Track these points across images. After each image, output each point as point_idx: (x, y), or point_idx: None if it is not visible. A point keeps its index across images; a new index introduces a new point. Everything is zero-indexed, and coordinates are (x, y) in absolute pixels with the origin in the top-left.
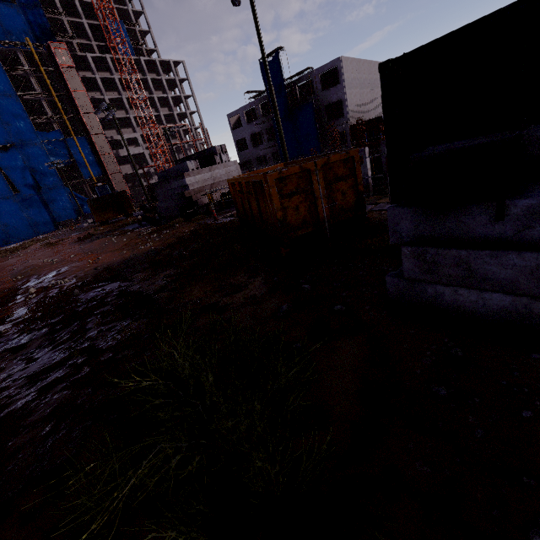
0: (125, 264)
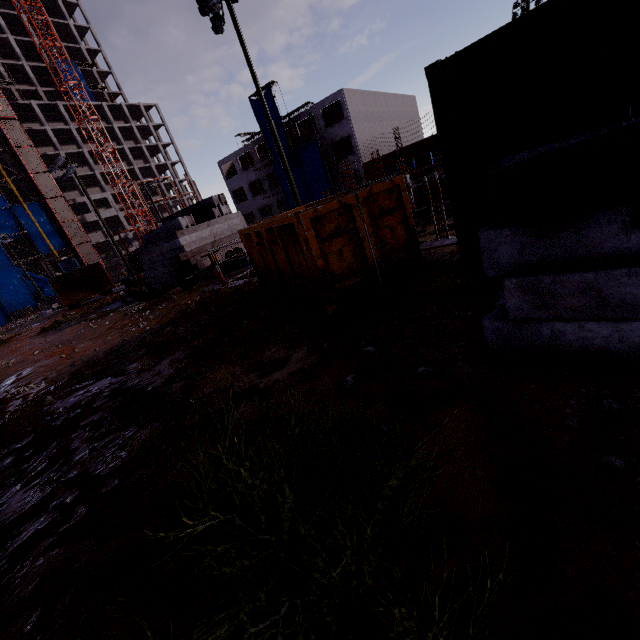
0: (113, 354)
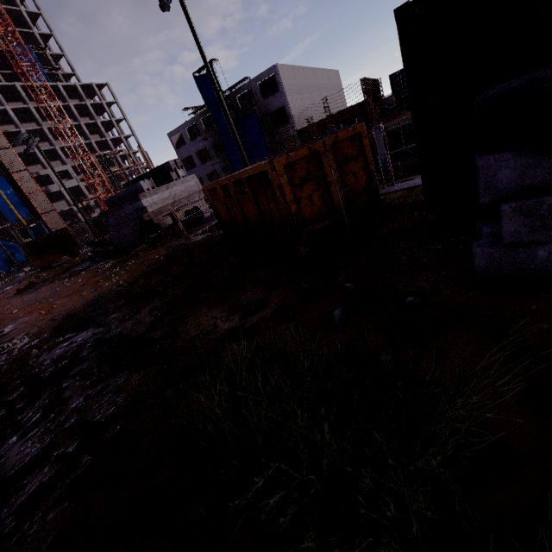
0: (91, 307)
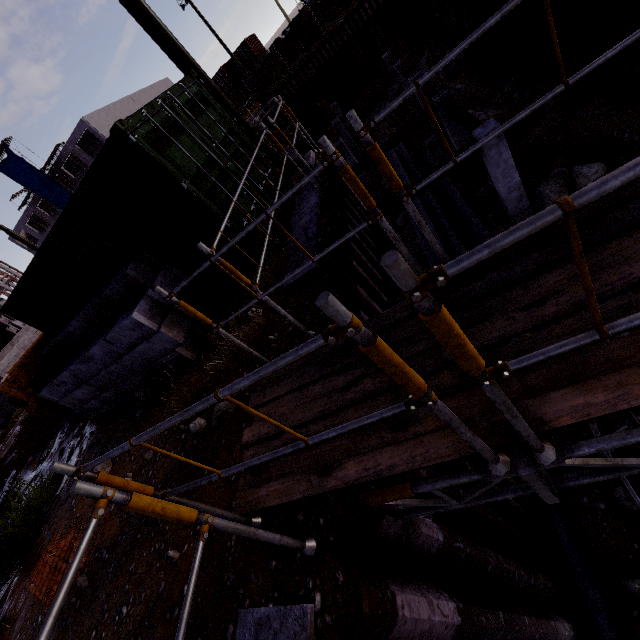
0: None
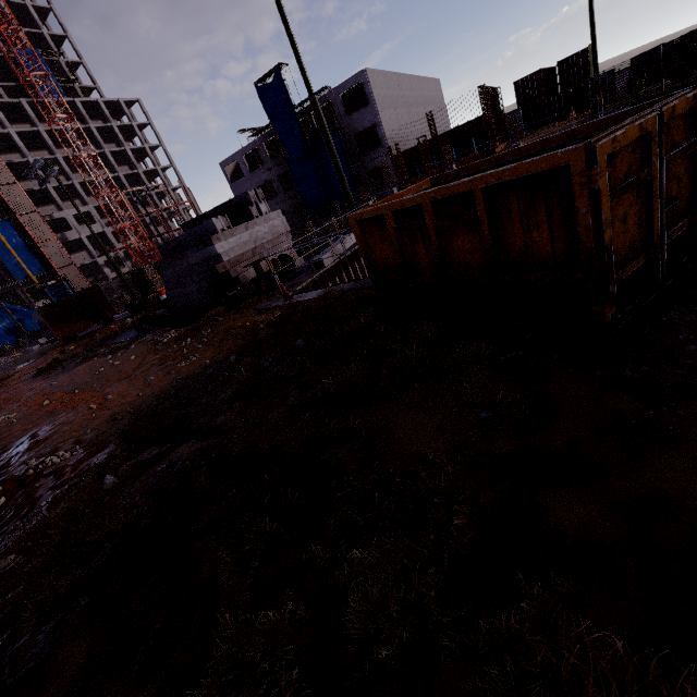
0: (171, 400)
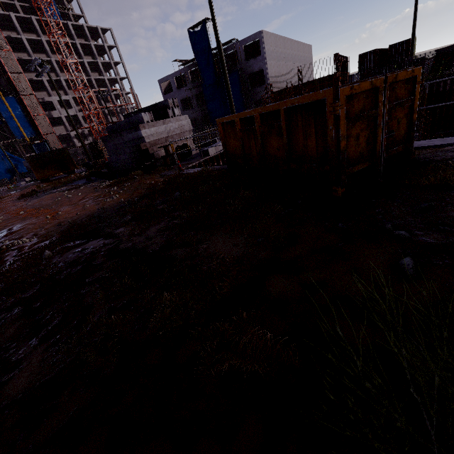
0: (95, 218)
